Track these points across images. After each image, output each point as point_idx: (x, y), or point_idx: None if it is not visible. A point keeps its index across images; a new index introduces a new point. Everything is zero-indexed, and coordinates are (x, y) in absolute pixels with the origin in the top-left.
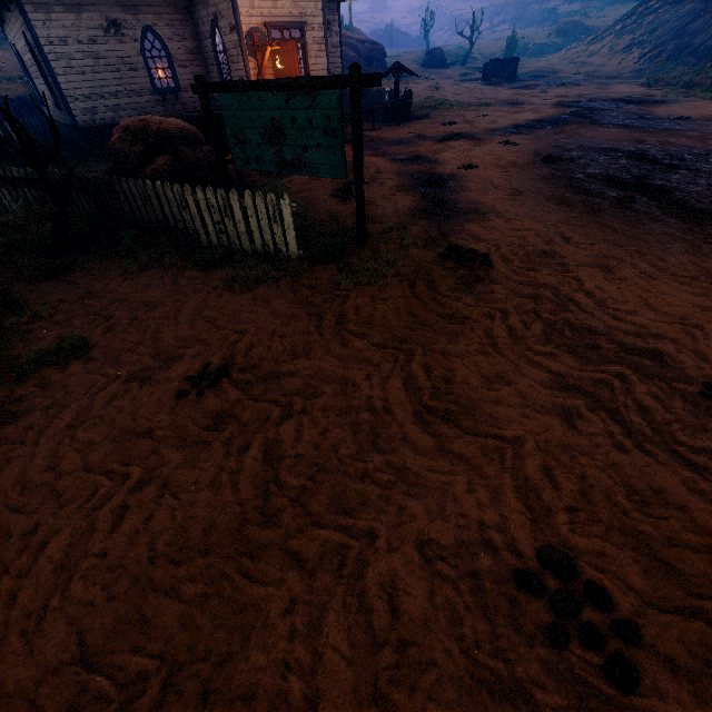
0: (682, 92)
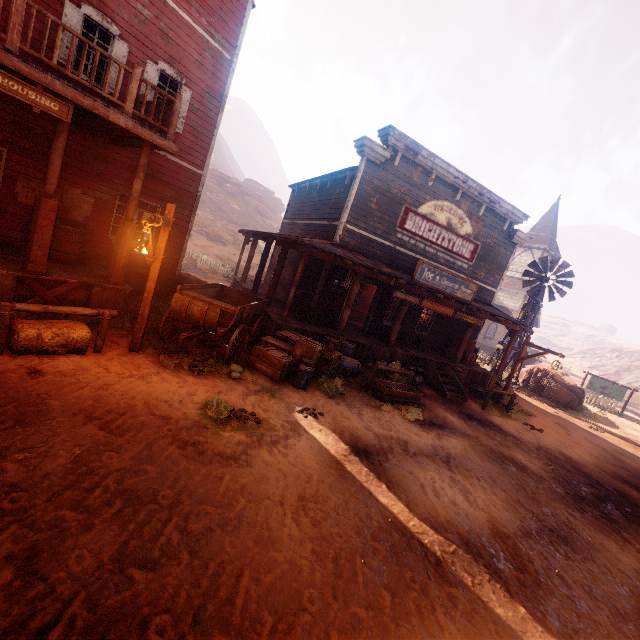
0: (637, 403)
